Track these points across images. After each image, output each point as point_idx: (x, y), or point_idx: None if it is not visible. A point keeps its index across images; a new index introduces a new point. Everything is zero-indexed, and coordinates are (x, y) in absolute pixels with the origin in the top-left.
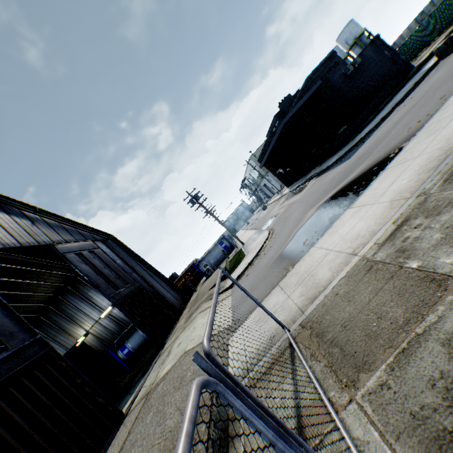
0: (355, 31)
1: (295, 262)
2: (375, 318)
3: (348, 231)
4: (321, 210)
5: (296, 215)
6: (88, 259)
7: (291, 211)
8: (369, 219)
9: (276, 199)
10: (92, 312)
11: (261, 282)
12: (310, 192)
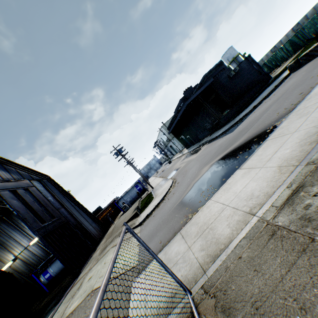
0: (233, 53)
1: (194, 211)
2: (297, 308)
3: (242, 190)
4: (214, 168)
5: (194, 170)
6: (21, 195)
7: (189, 166)
8: (261, 180)
9: (178, 157)
10: (23, 239)
11: (165, 224)
12: (204, 154)
